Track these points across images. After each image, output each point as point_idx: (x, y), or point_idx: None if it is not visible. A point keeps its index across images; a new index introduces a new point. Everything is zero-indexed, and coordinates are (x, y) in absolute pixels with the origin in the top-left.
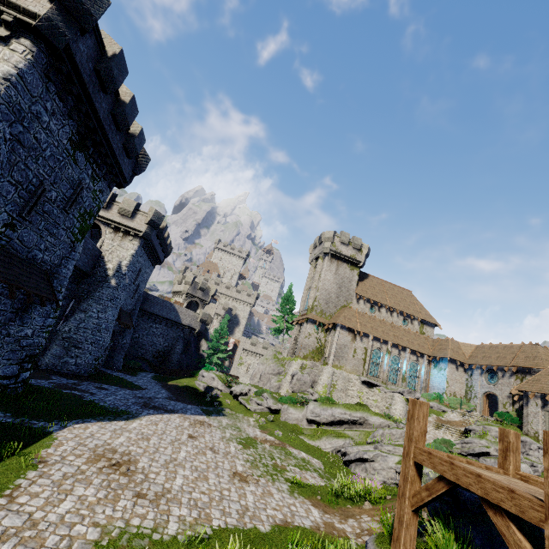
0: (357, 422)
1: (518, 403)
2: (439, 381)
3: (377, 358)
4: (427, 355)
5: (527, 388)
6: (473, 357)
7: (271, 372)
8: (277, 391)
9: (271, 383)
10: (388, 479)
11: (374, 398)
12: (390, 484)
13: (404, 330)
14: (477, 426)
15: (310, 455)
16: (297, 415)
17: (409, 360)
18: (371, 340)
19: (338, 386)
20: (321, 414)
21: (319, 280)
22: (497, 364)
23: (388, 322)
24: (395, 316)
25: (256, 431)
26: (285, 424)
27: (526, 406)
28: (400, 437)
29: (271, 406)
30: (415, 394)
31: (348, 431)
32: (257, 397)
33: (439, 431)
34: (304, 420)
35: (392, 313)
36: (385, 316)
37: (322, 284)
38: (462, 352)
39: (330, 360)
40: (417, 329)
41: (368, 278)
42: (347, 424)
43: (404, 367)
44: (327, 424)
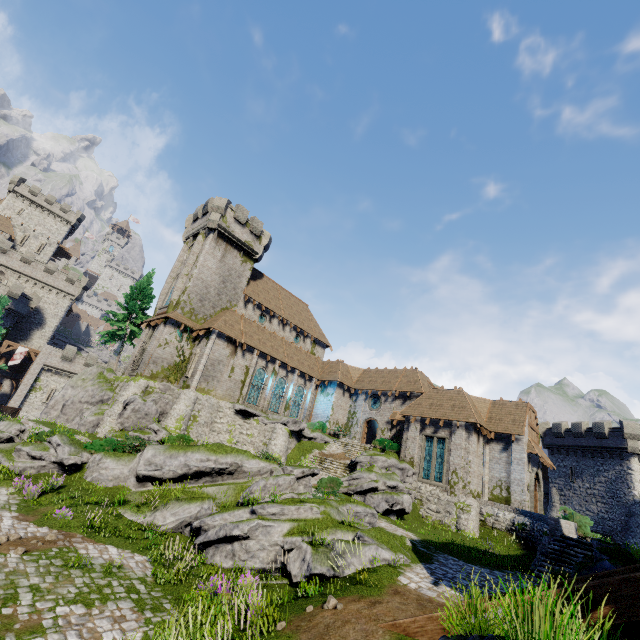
0: (225, 471)
1: (395, 428)
2: (325, 408)
3: (261, 380)
4: (316, 379)
5: (411, 412)
6: (360, 381)
7: (87, 400)
8: (92, 430)
9: (83, 418)
10: (268, 565)
11: (249, 432)
12: (271, 571)
13: (296, 348)
14: (365, 458)
15: (127, 550)
16: (118, 471)
17: (296, 384)
18: (257, 357)
19: (201, 418)
20: (165, 465)
21: (195, 266)
22: (382, 388)
23: (279, 336)
24: (287, 331)
25: (4, 518)
26: (89, 489)
27: (406, 431)
28: (287, 488)
29: (64, 459)
30: (301, 424)
31: (209, 486)
32: (35, 445)
33: (323, 468)
34: (132, 478)
35: (285, 327)
36: (277, 329)
37: (198, 271)
38: (351, 376)
39: (195, 381)
40: (308, 349)
41: (263, 279)
42: (209, 476)
43: (290, 392)
44: (174, 480)
